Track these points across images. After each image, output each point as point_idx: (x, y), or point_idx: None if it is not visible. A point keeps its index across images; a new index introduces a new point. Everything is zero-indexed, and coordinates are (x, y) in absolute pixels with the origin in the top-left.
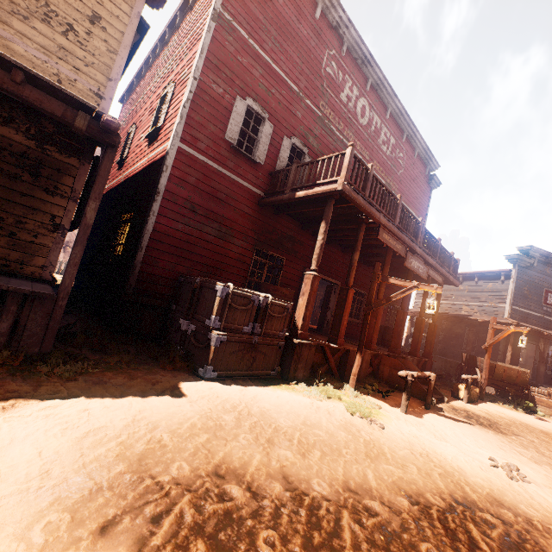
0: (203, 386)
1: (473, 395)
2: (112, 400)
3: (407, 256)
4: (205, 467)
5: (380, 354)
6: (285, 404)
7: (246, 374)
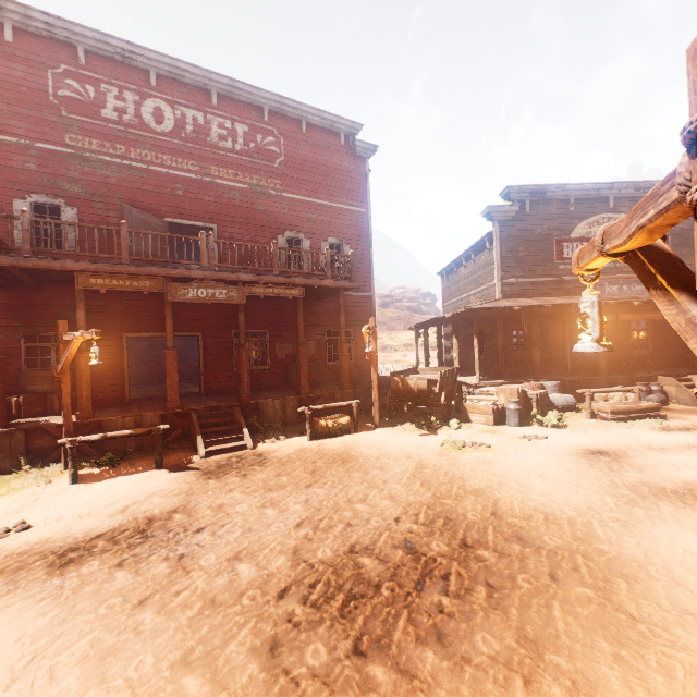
0: None
1: (328, 428)
2: None
3: (171, 289)
4: None
5: (182, 411)
6: None
7: None
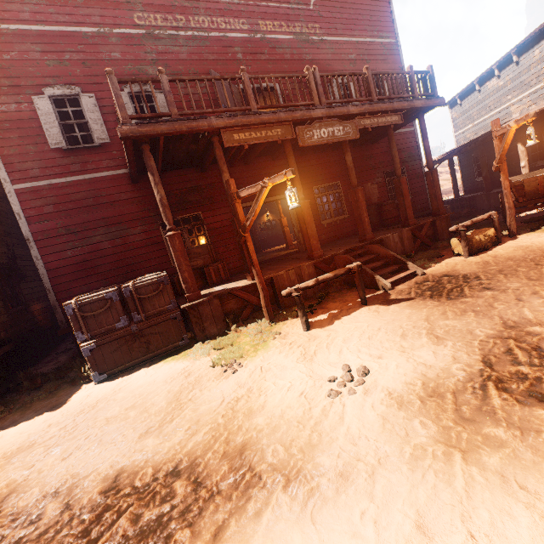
0: (82, 395)
1: (480, 242)
2: None
3: (299, 133)
4: None
5: (328, 257)
6: (145, 385)
7: (145, 359)
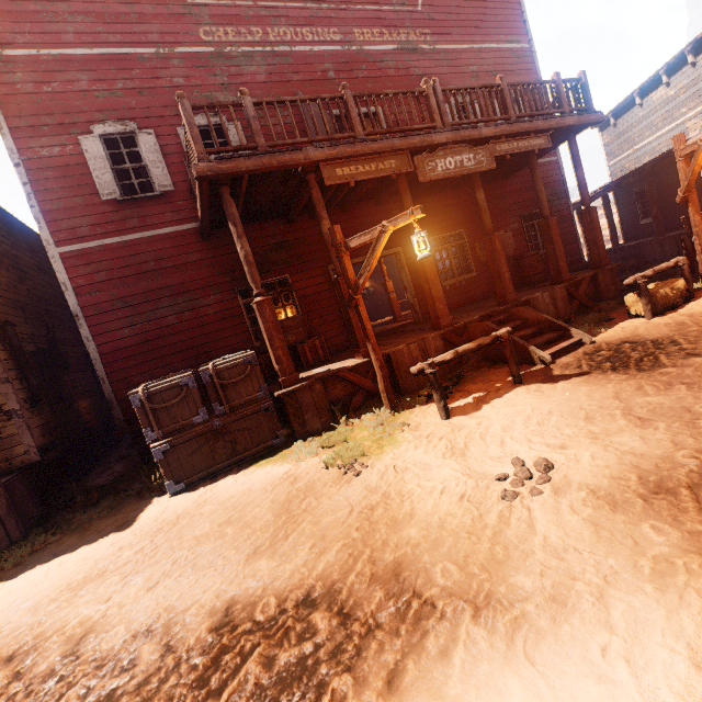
0: (155, 510)
1: (666, 298)
2: (27, 579)
3: (418, 165)
4: (7, 651)
5: (460, 325)
6: (238, 494)
7: (232, 463)
